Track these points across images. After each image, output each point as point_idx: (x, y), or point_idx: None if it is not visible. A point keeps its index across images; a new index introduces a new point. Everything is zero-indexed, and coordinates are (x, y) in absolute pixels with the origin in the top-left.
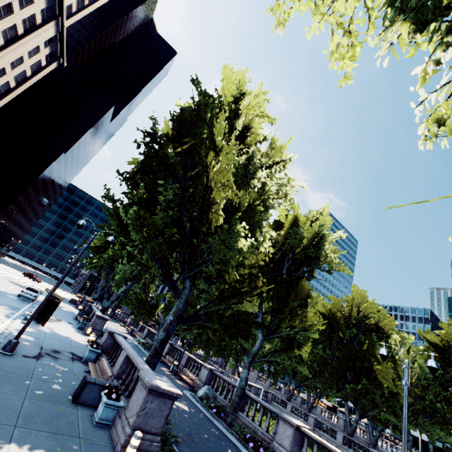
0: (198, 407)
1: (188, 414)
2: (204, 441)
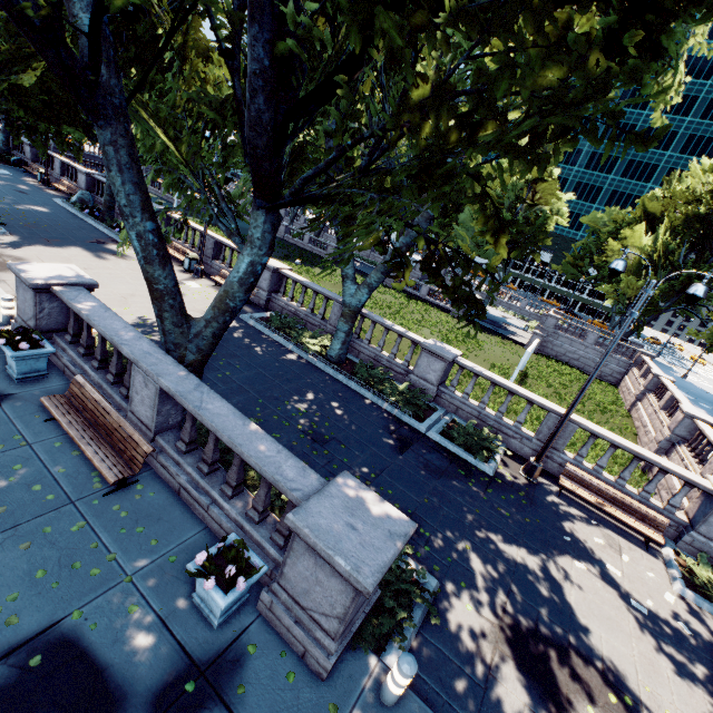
0: (69, 211)
1: (47, 214)
2: (55, 229)
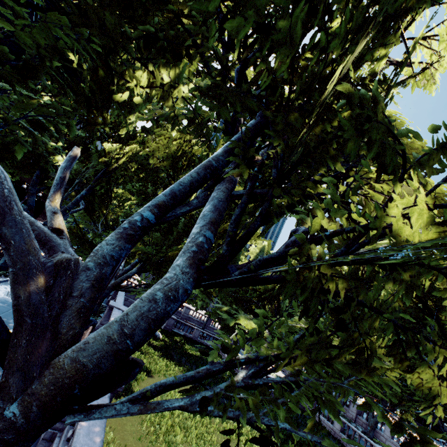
0: None
1: None
2: None
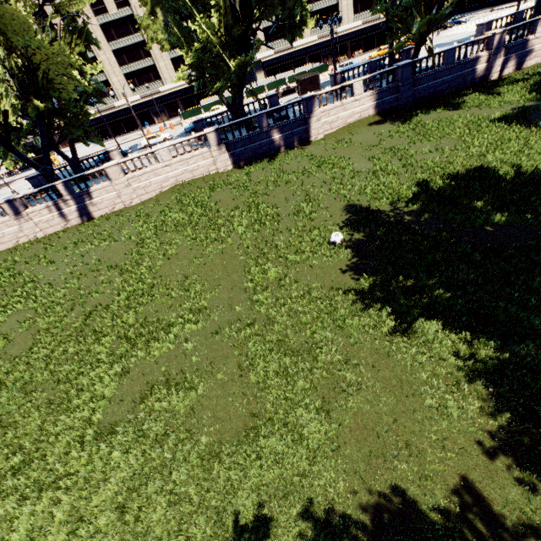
0: None
1: None
2: None
